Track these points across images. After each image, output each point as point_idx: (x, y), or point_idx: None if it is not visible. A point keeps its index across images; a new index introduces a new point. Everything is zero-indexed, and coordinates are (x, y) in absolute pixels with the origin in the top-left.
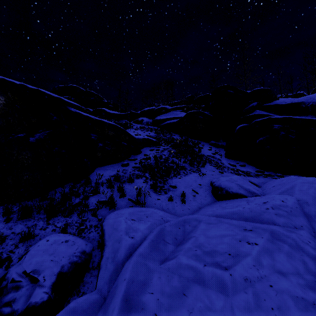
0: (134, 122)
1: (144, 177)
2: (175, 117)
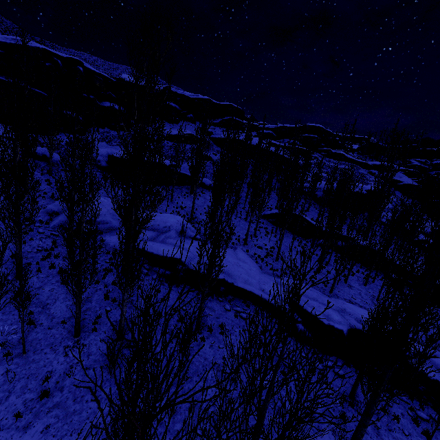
0: (368, 173)
1: (390, 212)
2: (399, 181)
